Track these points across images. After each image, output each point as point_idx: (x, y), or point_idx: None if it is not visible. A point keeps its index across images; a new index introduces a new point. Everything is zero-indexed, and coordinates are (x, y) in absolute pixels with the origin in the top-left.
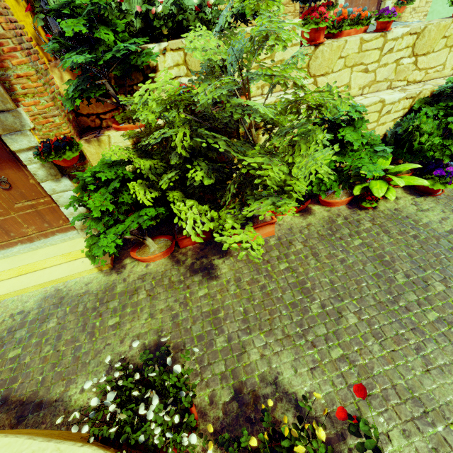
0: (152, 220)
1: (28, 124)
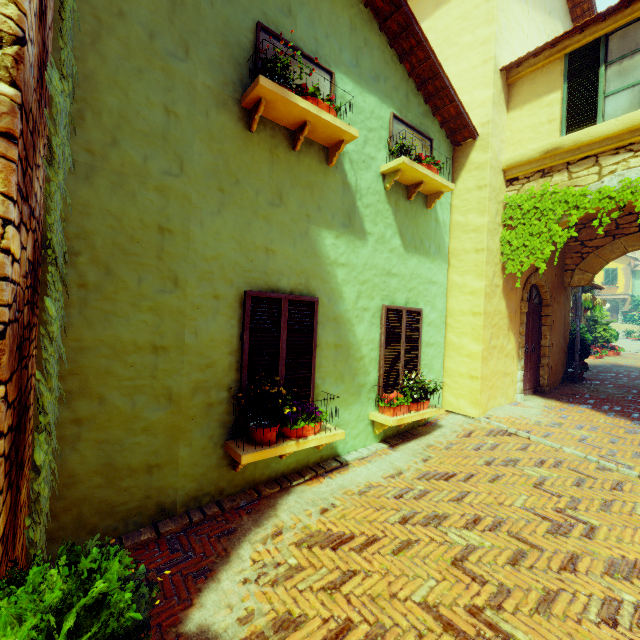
0: (635, 322)
1: (623, 309)
